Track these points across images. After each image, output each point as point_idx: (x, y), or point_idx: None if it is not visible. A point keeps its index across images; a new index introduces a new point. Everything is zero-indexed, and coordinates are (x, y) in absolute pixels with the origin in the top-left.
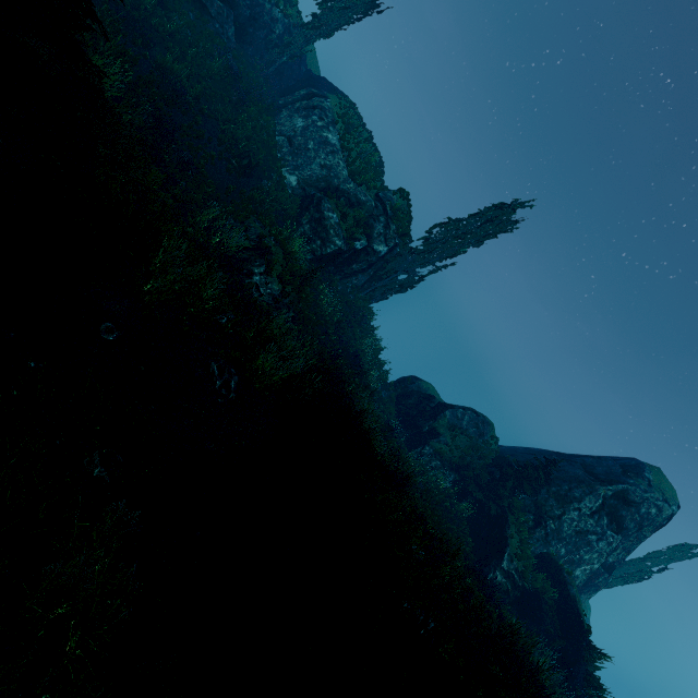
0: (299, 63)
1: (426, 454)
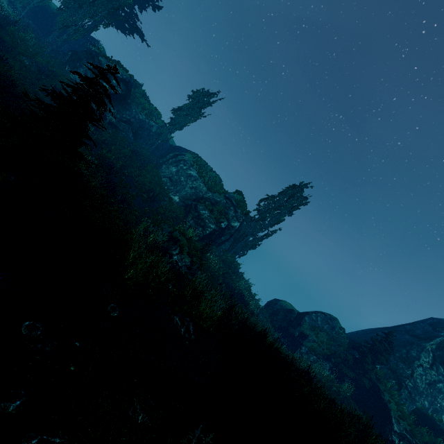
0: (166, 142)
1: (304, 352)
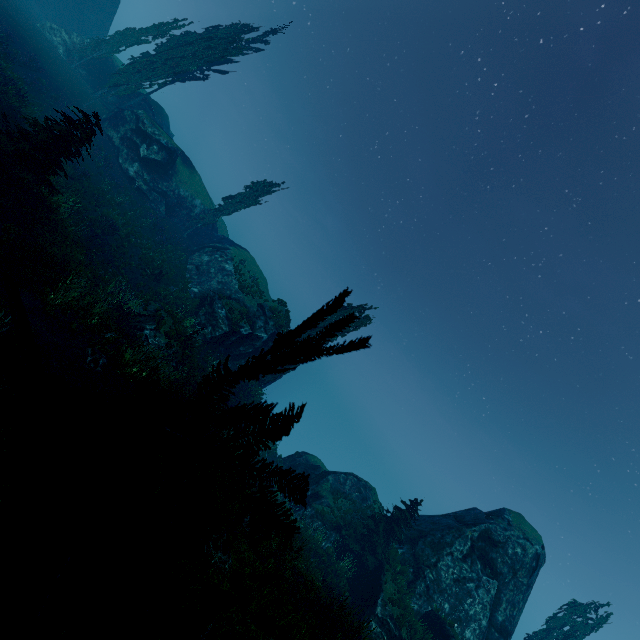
0: (211, 230)
1: (309, 515)
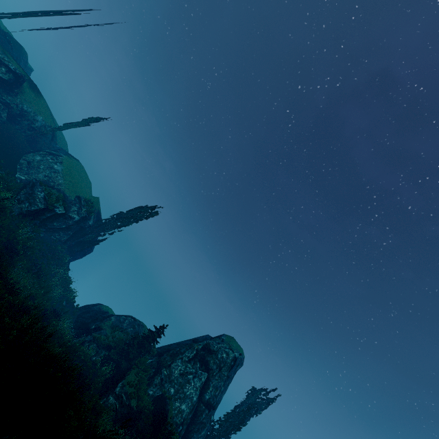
0: (50, 141)
1: (87, 340)
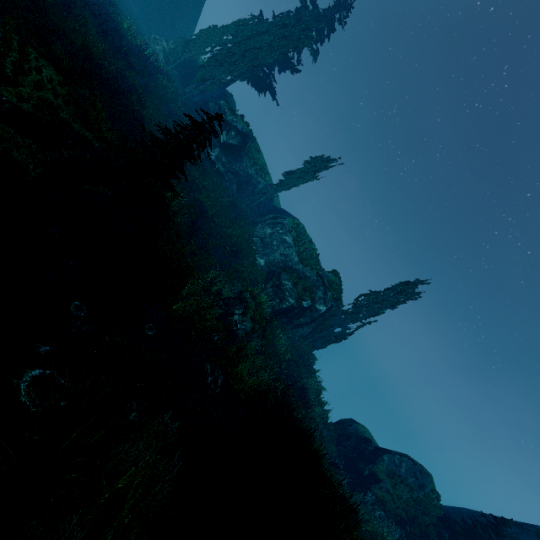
0: (270, 202)
1: (369, 501)
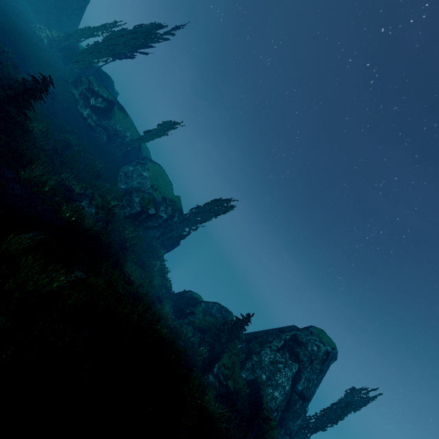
0: (138, 152)
1: (185, 323)
